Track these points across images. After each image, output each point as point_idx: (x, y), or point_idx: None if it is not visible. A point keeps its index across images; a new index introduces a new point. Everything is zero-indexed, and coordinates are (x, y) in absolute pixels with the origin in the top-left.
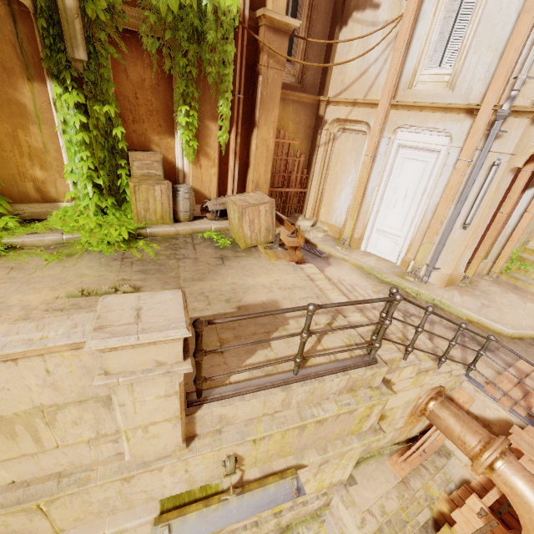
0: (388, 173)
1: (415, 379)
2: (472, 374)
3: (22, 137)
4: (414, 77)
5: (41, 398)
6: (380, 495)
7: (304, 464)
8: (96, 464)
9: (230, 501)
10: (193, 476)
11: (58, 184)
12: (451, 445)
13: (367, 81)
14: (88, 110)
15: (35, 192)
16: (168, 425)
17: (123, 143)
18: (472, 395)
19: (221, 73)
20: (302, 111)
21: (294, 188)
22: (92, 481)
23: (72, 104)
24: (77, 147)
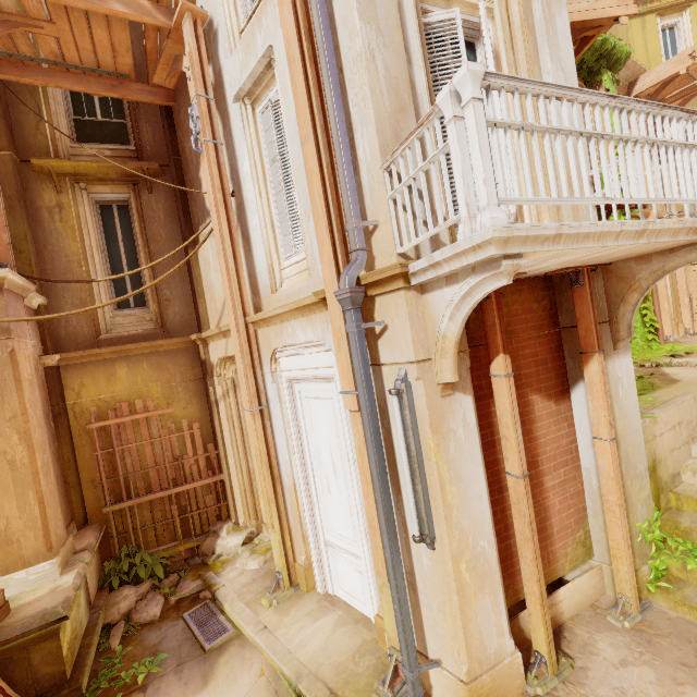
0: (295, 430)
1: None
2: None
3: None
4: (274, 275)
5: None
6: None
7: None
8: None
9: None
10: None
11: None
12: None
13: None
14: None
15: None
16: None
17: None
18: None
19: None
20: (170, 362)
21: (195, 482)
22: None
23: None
24: None
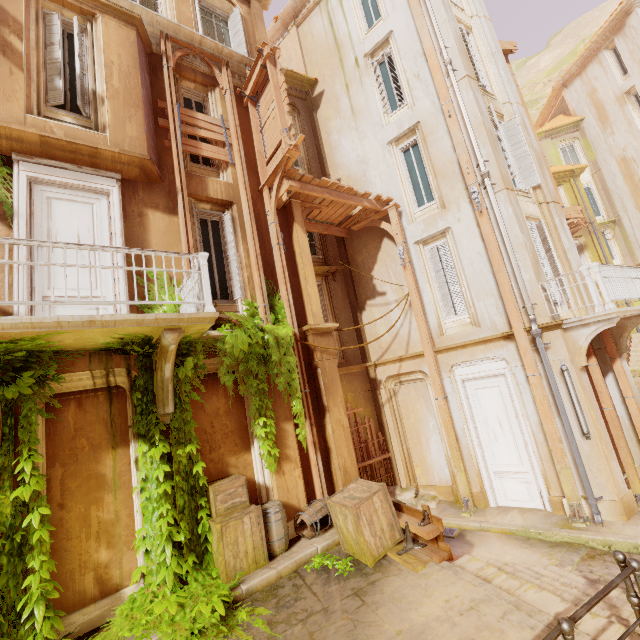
0: (468, 408)
1: None
2: None
3: (93, 513)
4: (440, 327)
5: None
6: None
7: None
8: None
9: None
10: None
11: (124, 561)
12: None
13: (402, 340)
14: (169, 457)
15: (94, 585)
16: None
17: (203, 478)
18: None
19: (289, 380)
20: (355, 380)
21: (377, 457)
22: None
23: (158, 457)
24: (156, 502)
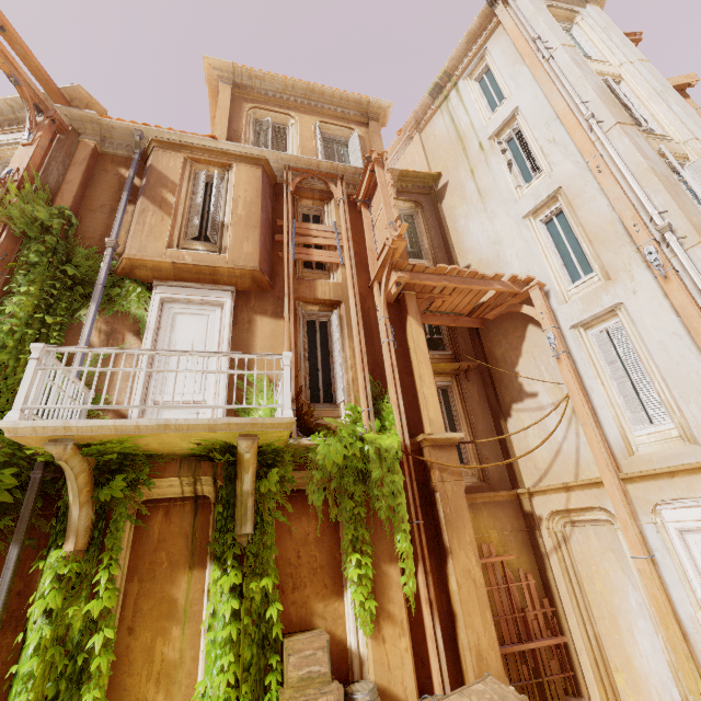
0: (699, 582)
1: None
2: None
3: (159, 647)
4: (627, 441)
5: None
6: None
7: None
8: None
9: None
10: None
11: None
12: None
13: (567, 459)
14: (243, 589)
15: None
16: None
17: (278, 626)
18: None
19: (392, 505)
20: (500, 512)
21: (542, 640)
22: None
23: (227, 588)
24: (219, 648)
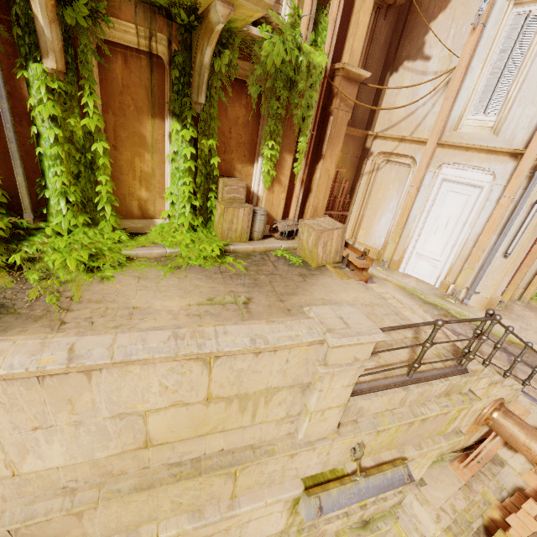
0: (431, 203)
1: (486, 390)
2: (526, 389)
3: (137, 163)
4: (460, 121)
5: (273, 381)
6: (448, 495)
7: (406, 457)
8: (274, 440)
9: (360, 481)
10: (329, 459)
11: (157, 203)
12: (505, 455)
13: (414, 121)
14: (195, 143)
15: (138, 209)
16: (337, 410)
17: (216, 170)
18: (528, 408)
19: (305, 115)
20: (351, 143)
21: (338, 212)
22: (276, 453)
23: (188, 139)
24: (182, 173)
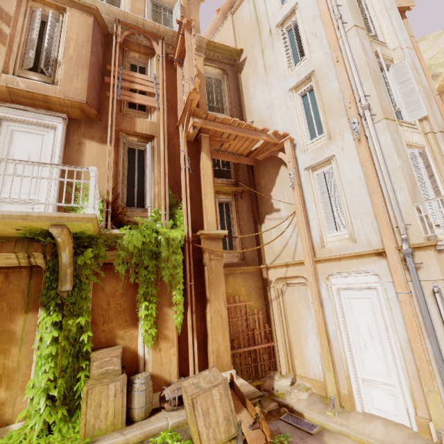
0: (341, 315)
1: None
2: None
3: (1, 360)
4: (322, 240)
5: None
6: None
7: None
8: None
9: None
10: None
11: (17, 402)
12: None
13: (290, 249)
14: (64, 324)
15: None
16: None
17: (88, 345)
18: None
19: (173, 273)
20: (249, 278)
21: (261, 344)
22: None
23: (49, 324)
24: (44, 359)
